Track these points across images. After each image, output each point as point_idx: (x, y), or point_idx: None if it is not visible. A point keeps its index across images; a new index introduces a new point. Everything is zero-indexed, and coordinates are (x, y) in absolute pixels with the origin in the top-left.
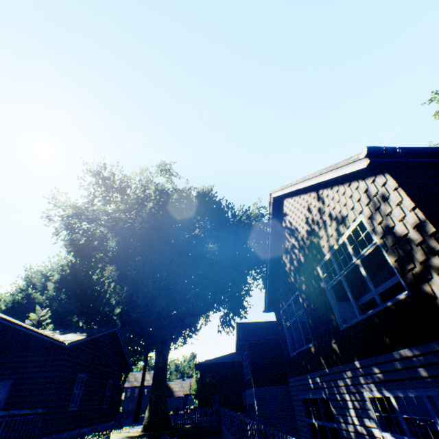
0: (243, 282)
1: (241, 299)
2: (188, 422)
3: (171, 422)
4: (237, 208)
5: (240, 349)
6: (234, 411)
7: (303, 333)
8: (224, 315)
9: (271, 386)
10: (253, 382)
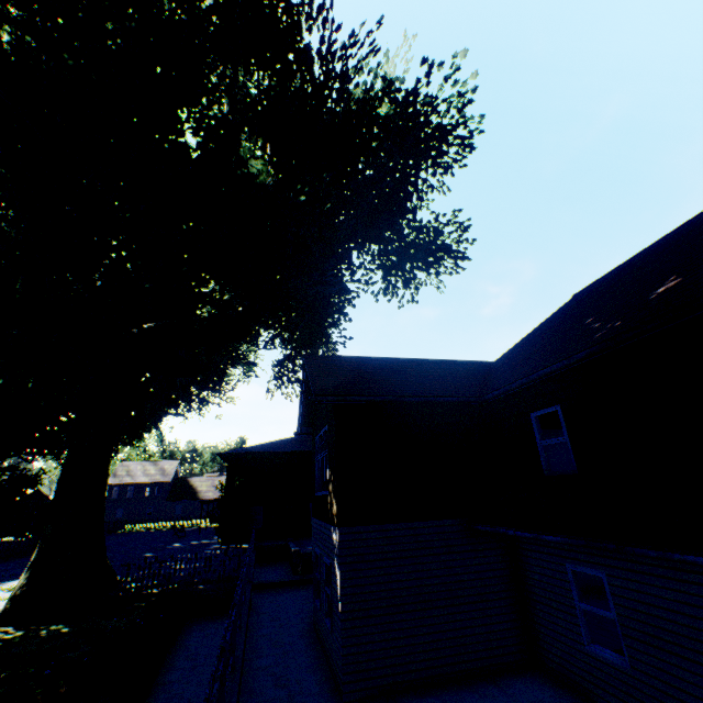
0: (334, 286)
1: (326, 322)
2: (160, 585)
3: (118, 583)
4: (342, 43)
5: (310, 425)
6: (288, 539)
7: (507, 382)
8: (284, 360)
9: (391, 524)
10: (337, 513)
